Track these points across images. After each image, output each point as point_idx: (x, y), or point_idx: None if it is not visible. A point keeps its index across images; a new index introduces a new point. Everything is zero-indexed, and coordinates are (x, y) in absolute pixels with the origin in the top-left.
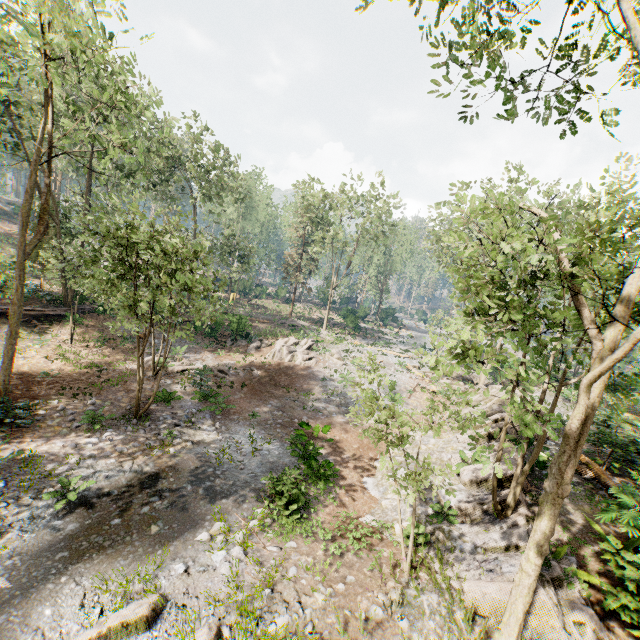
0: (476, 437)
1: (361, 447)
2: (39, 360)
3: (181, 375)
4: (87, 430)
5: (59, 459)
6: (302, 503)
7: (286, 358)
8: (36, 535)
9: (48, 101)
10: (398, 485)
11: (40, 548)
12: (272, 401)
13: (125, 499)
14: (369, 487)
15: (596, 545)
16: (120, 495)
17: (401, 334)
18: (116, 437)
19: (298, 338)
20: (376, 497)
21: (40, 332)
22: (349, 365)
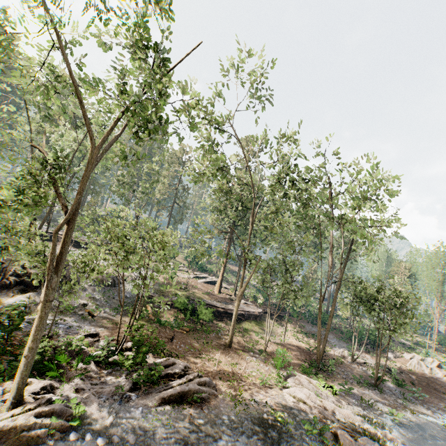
0: None
1: None
2: (293, 340)
3: (366, 365)
4: (358, 385)
5: (363, 397)
6: None
7: (425, 370)
8: (397, 431)
9: (352, 241)
10: None
11: (407, 438)
12: (445, 401)
13: (420, 431)
14: None
15: None
16: (415, 428)
17: None
18: (376, 394)
19: (419, 355)
20: None
21: (279, 324)
22: None
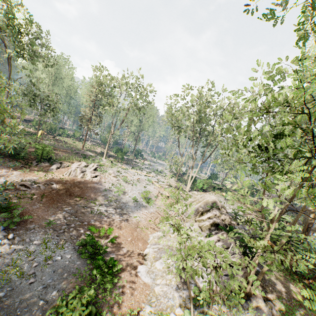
0: (202, 227)
1: (133, 239)
2: None
3: None
4: None
5: None
6: (92, 314)
7: (79, 176)
8: None
9: None
10: (164, 271)
11: None
12: (67, 208)
13: None
14: (143, 274)
15: (299, 309)
16: None
17: (145, 163)
18: None
19: (88, 163)
20: (149, 283)
21: None
22: (120, 180)
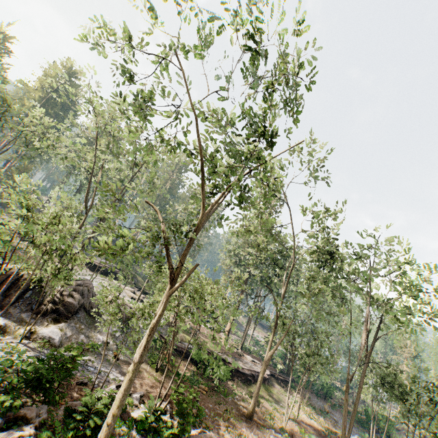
0: None
1: None
2: (304, 415)
3: None
4: None
5: None
6: None
7: None
8: None
9: (381, 320)
10: None
11: None
12: None
13: None
14: None
15: None
16: None
17: None
18: None
19: None
20: None
21: (286, 391)
22: None
